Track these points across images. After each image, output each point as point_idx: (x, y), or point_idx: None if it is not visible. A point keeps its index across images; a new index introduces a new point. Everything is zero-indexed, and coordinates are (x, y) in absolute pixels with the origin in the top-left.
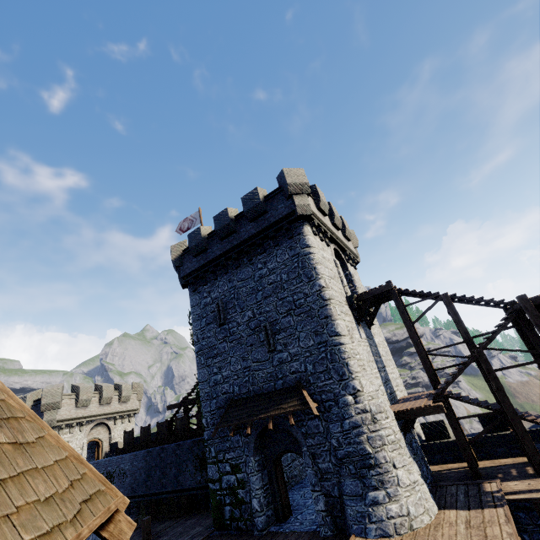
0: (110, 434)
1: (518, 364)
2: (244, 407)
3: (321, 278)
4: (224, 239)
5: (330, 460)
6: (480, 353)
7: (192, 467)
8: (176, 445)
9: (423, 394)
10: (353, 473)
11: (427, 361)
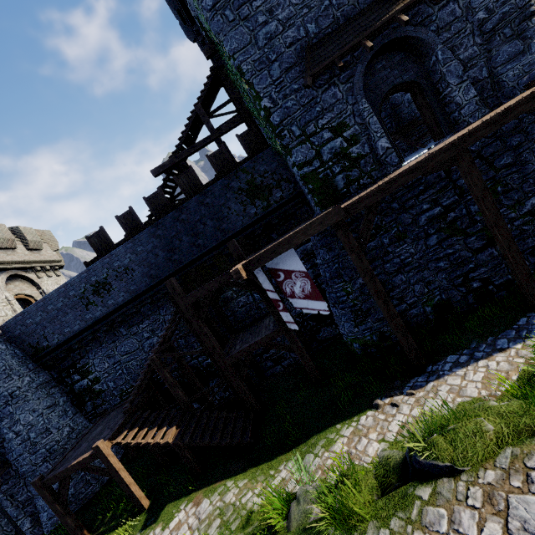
0: (40, 288)
1: None
2: (340, 37)
3: None
4: None
5: (474, 43)
6: None
7: (238, 205)
8: (201, 195)
9: None
10: (510, 36)
11: None
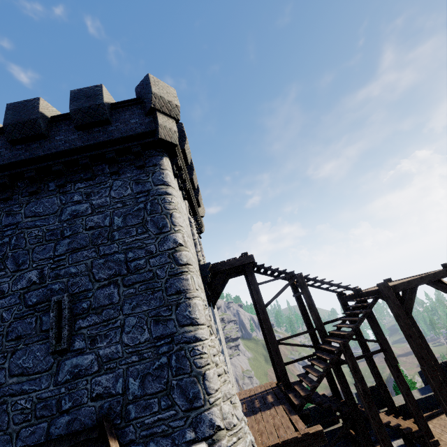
0: None
1: (363, 355)
2: None
3: (178, 231)
4: (20, 143)
5: None
6: (346, 347)
7: None
8: None
9: (264, 391)
10: None
11: (279, 352)
